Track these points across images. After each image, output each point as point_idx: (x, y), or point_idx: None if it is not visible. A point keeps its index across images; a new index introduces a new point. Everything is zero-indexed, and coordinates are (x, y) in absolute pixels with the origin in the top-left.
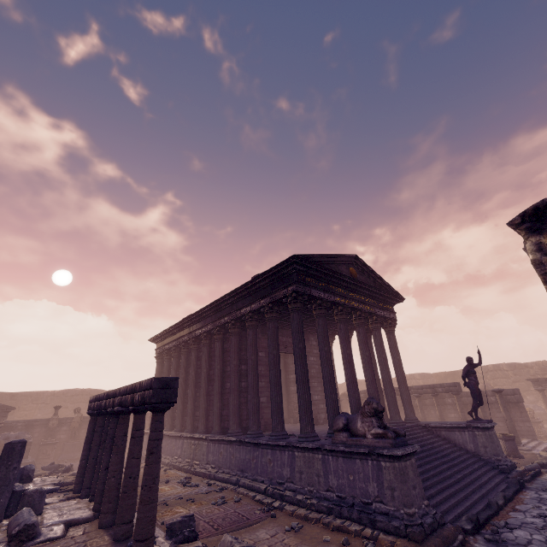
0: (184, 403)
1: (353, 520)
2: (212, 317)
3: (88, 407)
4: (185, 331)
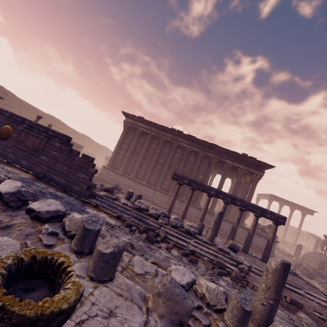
0: (152, 171)
1: (258, 251)
2: (199, 146)
3: (174, 177)
4: (168, 134)
